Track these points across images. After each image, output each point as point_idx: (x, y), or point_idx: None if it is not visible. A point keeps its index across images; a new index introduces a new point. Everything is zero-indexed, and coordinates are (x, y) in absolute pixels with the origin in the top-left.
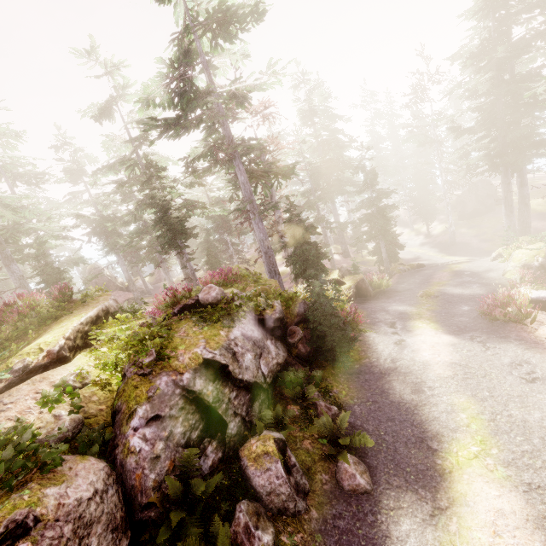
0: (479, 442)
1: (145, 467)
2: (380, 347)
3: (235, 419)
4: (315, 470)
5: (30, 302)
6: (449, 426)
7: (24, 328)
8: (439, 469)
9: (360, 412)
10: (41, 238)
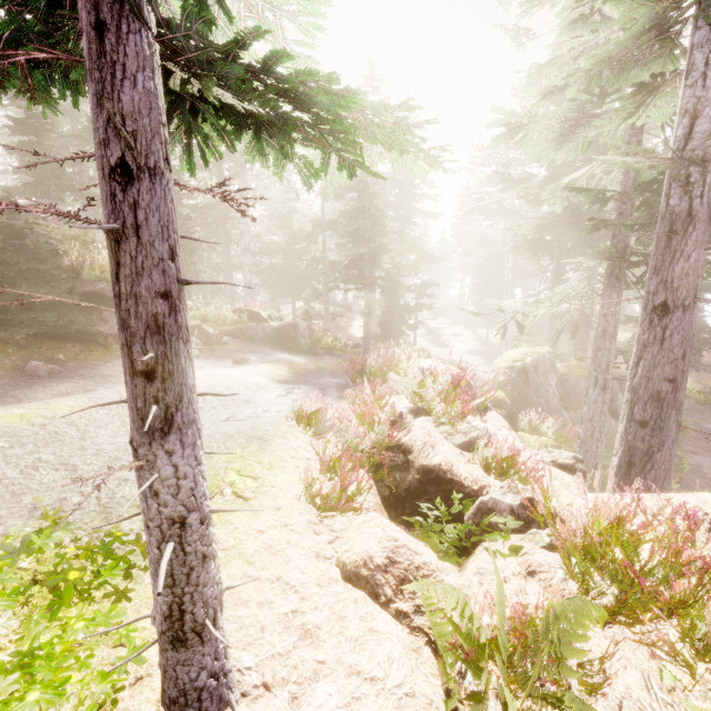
0: None
1: None
2: None
3: None
4: None
5: None
6: None
7: None
8: None
9: None
10: None
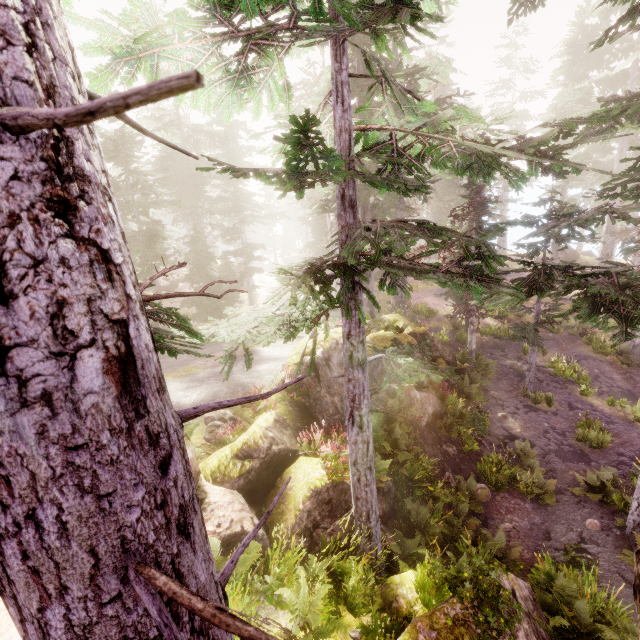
0: None
1: None
2: None
3: None
4: None
5: None
6: None
7: None
8: None
9: None
10: None
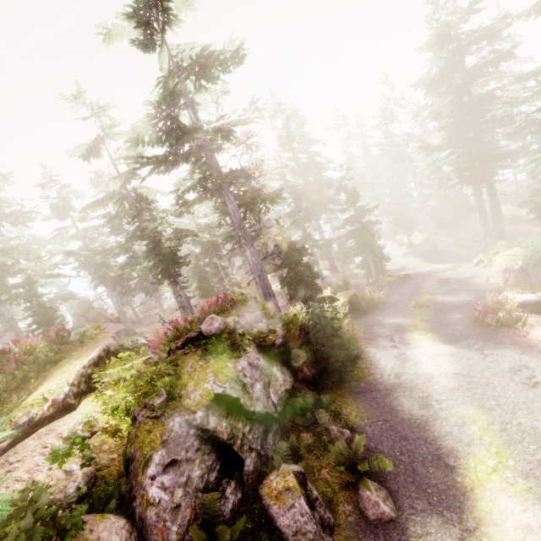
0: (494, 454)
1: (166, 518)
2: (382, 363)
3: (250, 454)
4: (337, 501)
5: (26, 347)
6: (462, 440)
7: (22, 377)
8: (461, 487)
9: (372, 433)
10: (32, 278)
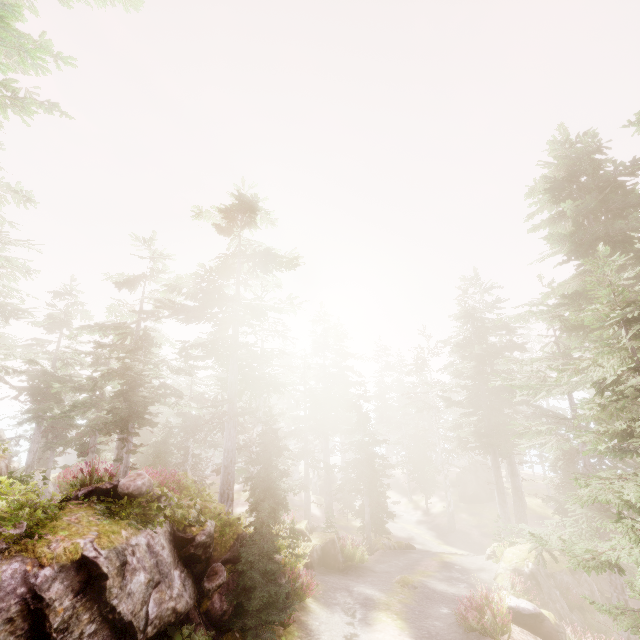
0: None
1: None
2: (323, 637)
3: None
4: None
5: None
6: None
7: None
8: None
9: None
10: None
